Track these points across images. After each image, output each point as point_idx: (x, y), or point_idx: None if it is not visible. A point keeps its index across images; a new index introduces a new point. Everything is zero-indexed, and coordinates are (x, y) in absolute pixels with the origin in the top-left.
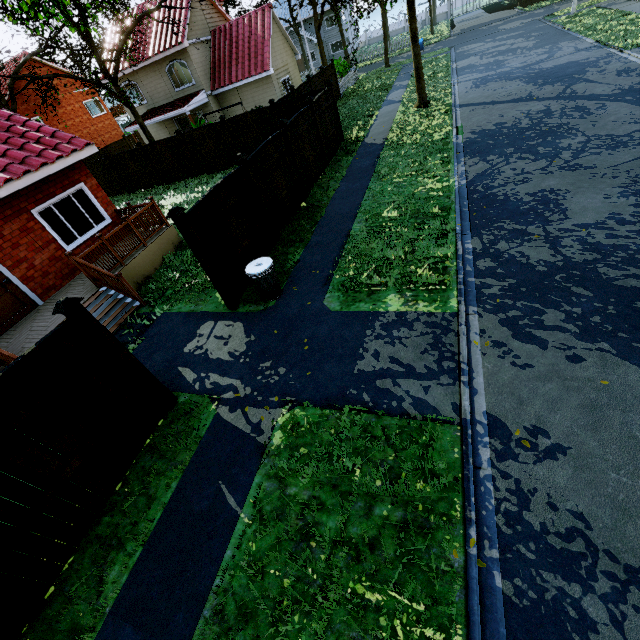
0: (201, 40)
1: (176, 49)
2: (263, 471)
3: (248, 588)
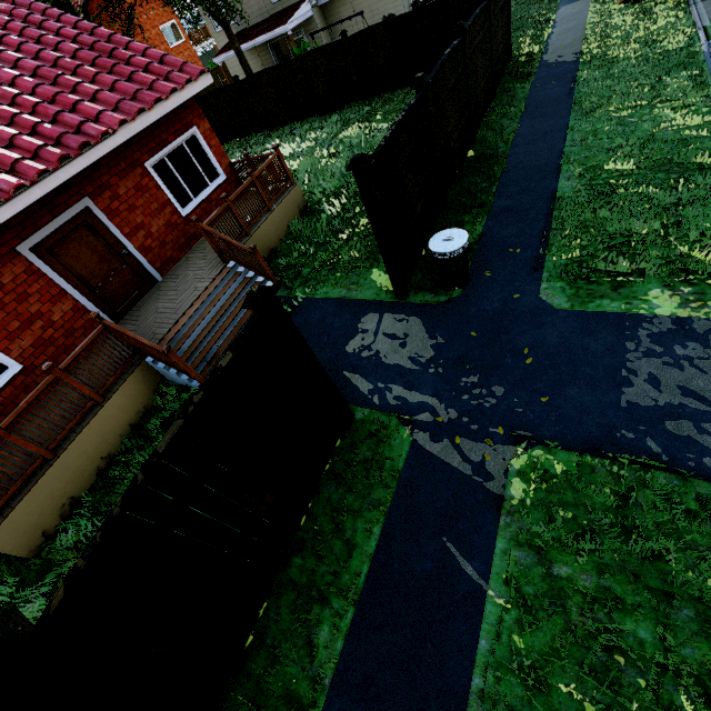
0: None
1: None
2: (507, 534)
3: (527, 702)
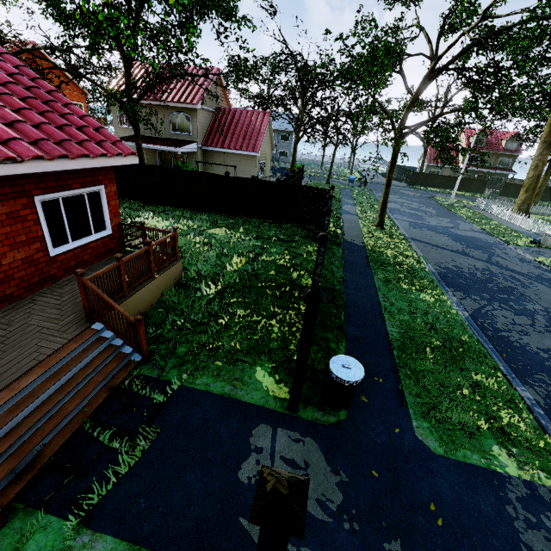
0: (208, 109)
1: (188, 106)
2: None
3: None
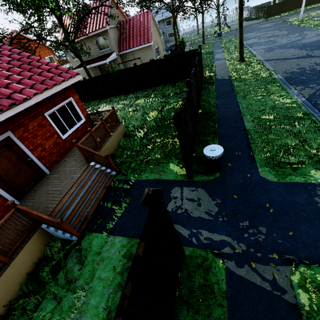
0: (114, 26)
1: (102, 30)
2: None
3: None
